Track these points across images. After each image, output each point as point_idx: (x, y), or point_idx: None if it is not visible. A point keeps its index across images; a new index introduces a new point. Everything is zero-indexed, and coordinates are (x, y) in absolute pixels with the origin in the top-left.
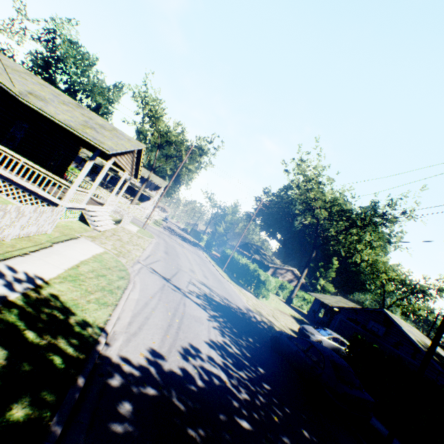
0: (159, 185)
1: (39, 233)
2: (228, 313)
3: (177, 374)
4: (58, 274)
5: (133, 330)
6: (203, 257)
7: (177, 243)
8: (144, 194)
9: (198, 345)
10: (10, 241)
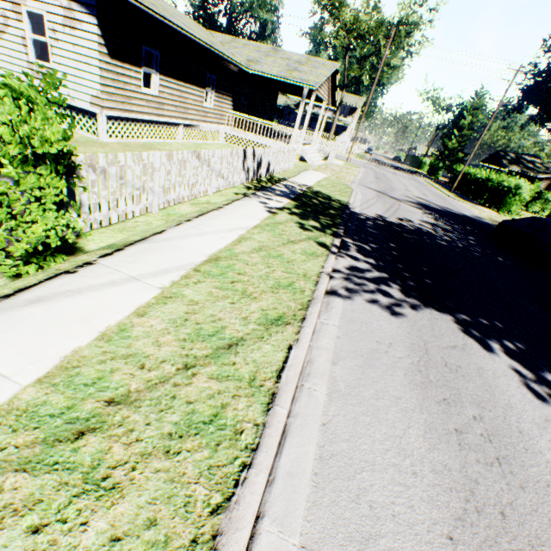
0: (354, 106)
1: (288, 169)
2: (446, 215)
3: (395, 223)
4: (313, 185)
5: (363, 208)
6: (422, 183)
7: (387, 172)
8: (338, 125)
9: (410, 220)
10: (281, 173)
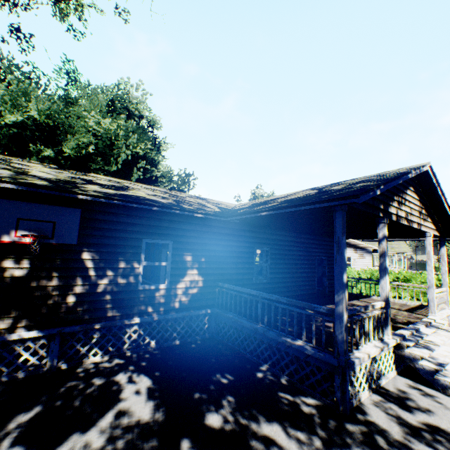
0: None
1: None
2: None
3: None
4: None
5: None
6: None
7: None
8: None
9: None
10: None
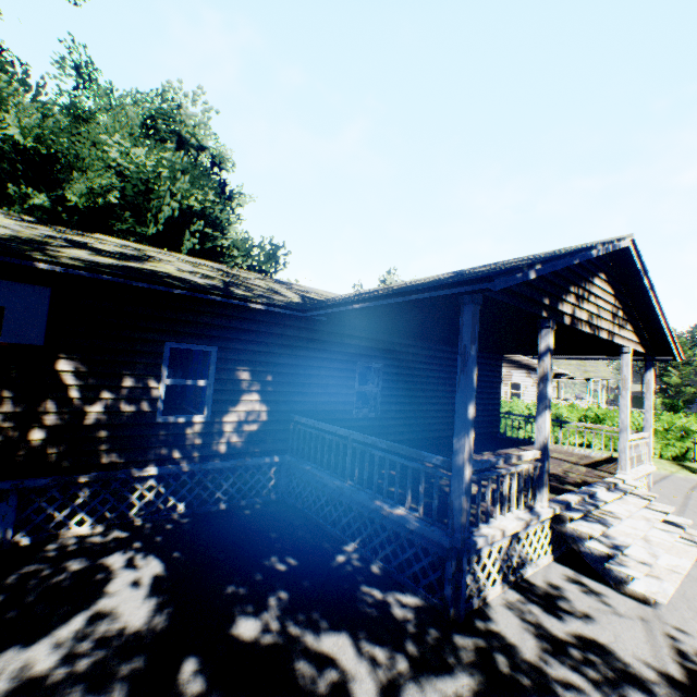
0: None
1: None
2: None
3: None
4: None
5: None
6: None
7: None
8: None
9: None
10: None
